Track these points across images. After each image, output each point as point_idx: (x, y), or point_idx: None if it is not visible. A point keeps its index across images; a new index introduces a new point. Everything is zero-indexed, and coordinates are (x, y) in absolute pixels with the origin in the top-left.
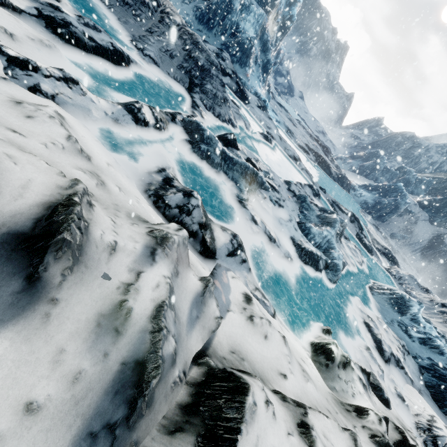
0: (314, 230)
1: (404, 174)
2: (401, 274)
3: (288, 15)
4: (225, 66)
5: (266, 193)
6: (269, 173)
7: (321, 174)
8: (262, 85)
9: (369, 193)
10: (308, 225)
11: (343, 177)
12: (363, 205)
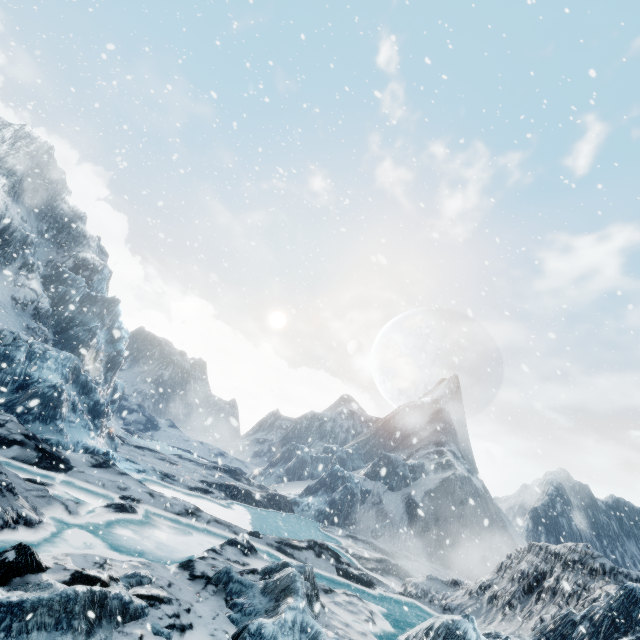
0: (270, 627)
1: (332, 454)
2: (420, 584)
3: (113, 351)
4: (7, 431)
5: (140, 625)
6: (137, 573)
7: (244, 511)
8: (96, 434)
9: (316, 497)
10: (254, 625)
11: (275, 496)
12: (320, 517)
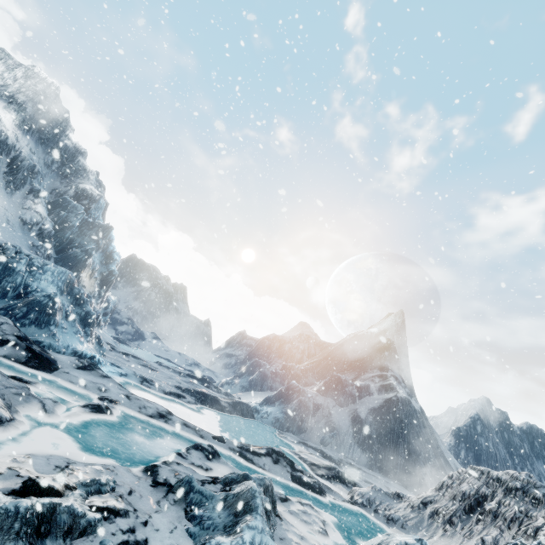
0: None
1: (289, 370)
2: (365, 494)
3: (106, 270)
4: (1, 332)
5: (90, 543)
6: (97, 481)
7: (211, 415)
8: (86, 340)
9: (274, 407)
10: None
11: (239, 403)
12: (277, 424)
